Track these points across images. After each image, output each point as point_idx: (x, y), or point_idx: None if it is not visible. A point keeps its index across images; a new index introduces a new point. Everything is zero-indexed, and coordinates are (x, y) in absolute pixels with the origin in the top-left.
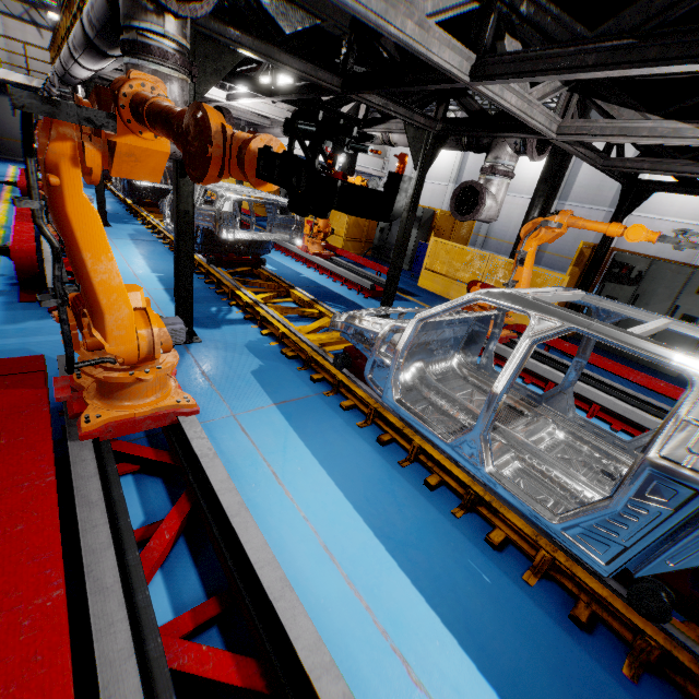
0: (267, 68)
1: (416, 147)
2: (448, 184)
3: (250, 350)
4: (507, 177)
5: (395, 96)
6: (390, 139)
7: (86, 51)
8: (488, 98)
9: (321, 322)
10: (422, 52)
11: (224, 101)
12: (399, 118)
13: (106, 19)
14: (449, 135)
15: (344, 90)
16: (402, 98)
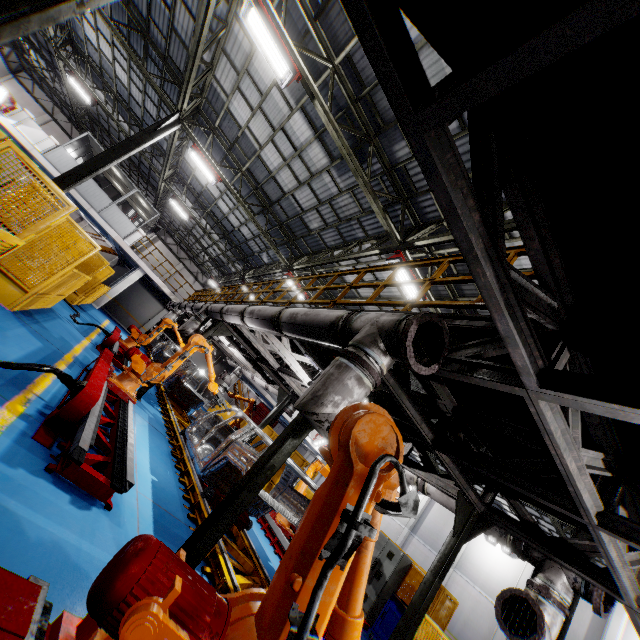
0: None
1: (460, 515)
2: (404, 526)
3: None
4: (562, 611)
5: (462, 468)
6: (425, 486)
7: (263, 320)
8: (598, 542)
9: None
10: (576, 486)
11: (306, 383)
12: (458, 485)
13: (317, 325)
14: (494, 523)
15: (435, 445)
16: (466, 472)
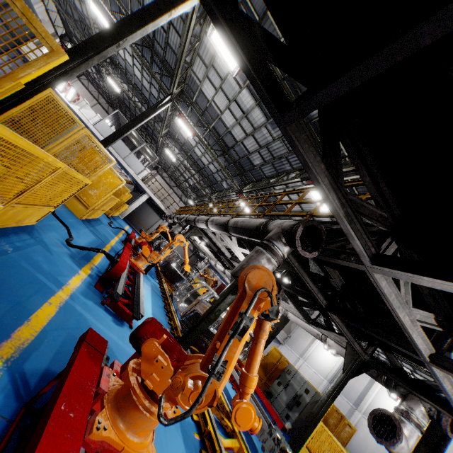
0: (280, 271)
1: (348, 359)
2: (324, 378)
3: (182, 427)
4: (418, 429)
5: (349, 326)
6: (326, 340)
7: (218, 225)
8: (433, 376)
9: (233, 442)
10: (409, 332)
11: None
12: (346, 338)
13: (249, 228)
14: (373, 367)
15: (327, 308)
16: (352, 329)
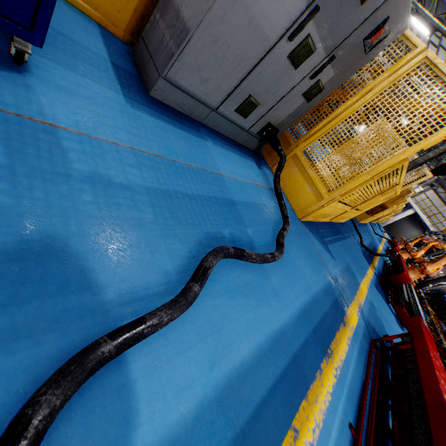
0: None
1: None
2: None
3: None
4: None
5: None
6: None
7: None
8: None
9: None
10: None
11: None
12: None
13: None
14: None
15: None
16: None
